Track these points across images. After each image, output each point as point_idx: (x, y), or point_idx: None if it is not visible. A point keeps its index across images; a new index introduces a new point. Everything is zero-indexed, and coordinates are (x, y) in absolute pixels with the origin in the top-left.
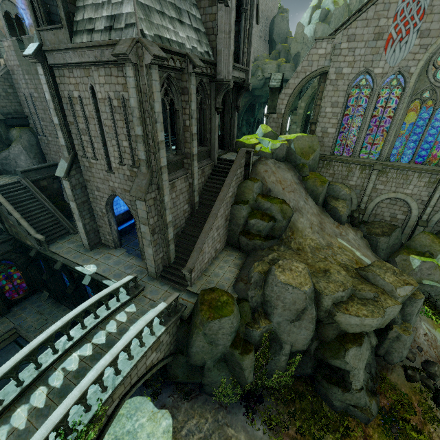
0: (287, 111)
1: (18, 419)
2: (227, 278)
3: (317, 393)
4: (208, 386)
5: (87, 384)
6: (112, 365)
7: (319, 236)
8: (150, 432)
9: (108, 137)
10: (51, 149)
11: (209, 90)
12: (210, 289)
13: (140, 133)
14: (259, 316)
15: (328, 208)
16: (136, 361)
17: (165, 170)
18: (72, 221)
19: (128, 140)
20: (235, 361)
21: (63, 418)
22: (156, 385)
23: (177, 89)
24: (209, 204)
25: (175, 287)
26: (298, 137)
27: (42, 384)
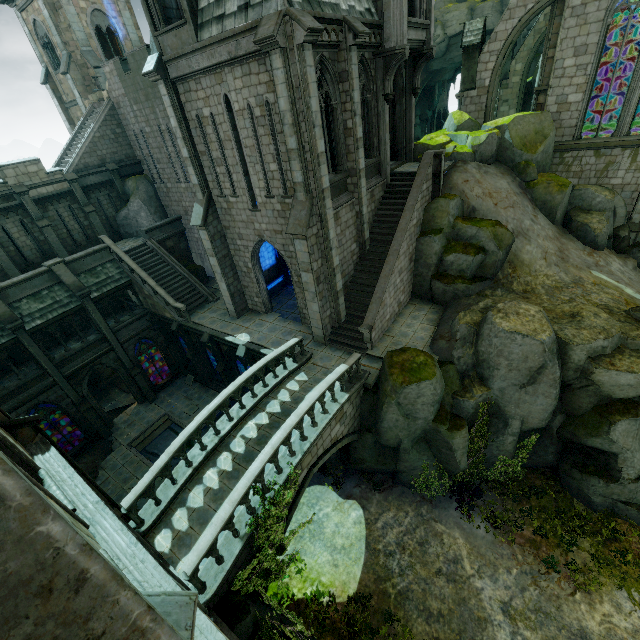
0: (494, 81)
1: (210, 480)
2: (420, 338)
3: (564, 488)
4: (405, 473)
5: (278, 442)
6: (298, 428)
7: (559, 269)
8: (338, 523)
9: (251, 163)
10: (172, 199)
11: (373, 70)
12: (398, 349)
13: (294, 146)
14: (471, 382)
15: (573, 227)
16: (322, 428)
17: (328, 193)
18: (207, 287)
19: (276, 161)
20: (441, 440)
21: (260, 473)
22: (337, 474)
23: (333, 75)
24: (385, 240)
25: (351, 352)
26: (516, 119)
27: (224, 450)
